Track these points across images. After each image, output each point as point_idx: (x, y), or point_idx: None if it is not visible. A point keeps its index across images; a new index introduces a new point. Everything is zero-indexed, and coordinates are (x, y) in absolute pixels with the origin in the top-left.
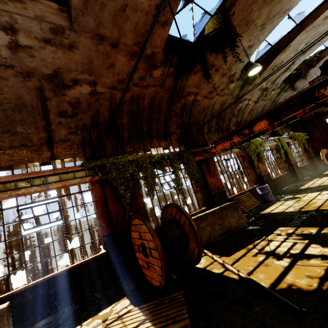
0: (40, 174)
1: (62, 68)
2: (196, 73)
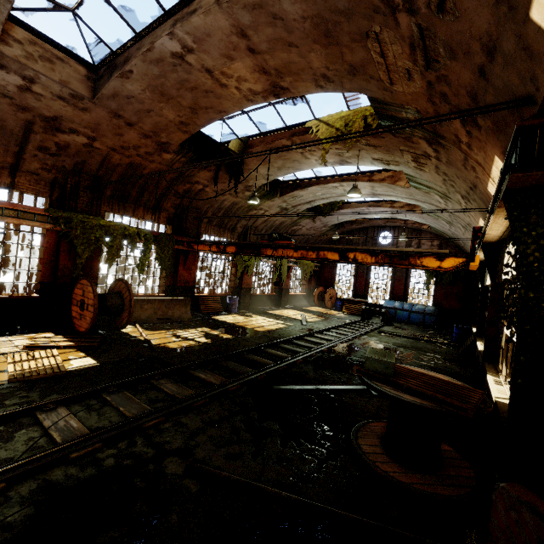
0: None
1: (65, 117)
2: (210, 170)
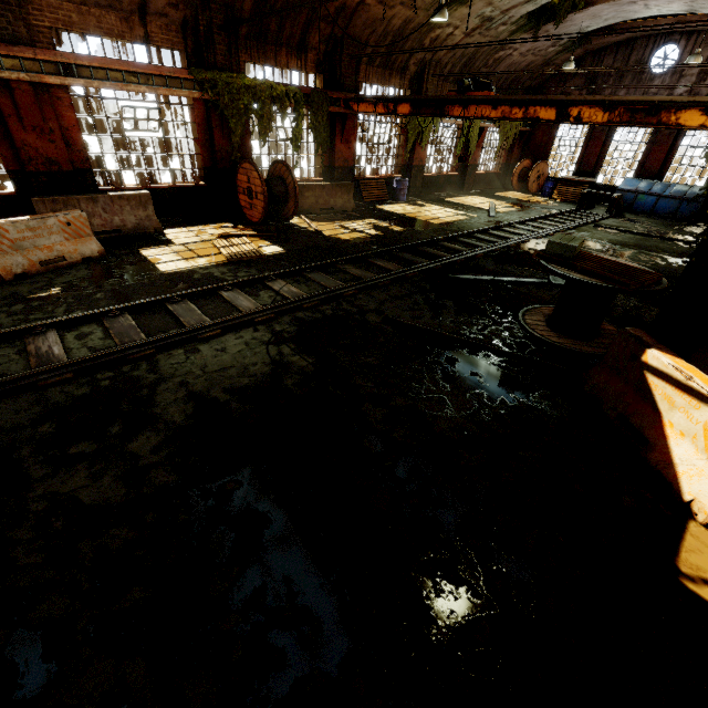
0: (147, 71)
1: None
2: None
